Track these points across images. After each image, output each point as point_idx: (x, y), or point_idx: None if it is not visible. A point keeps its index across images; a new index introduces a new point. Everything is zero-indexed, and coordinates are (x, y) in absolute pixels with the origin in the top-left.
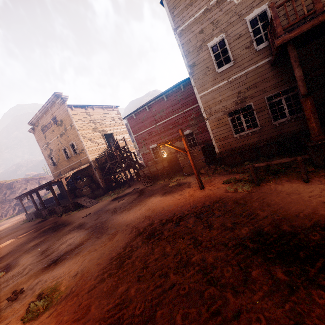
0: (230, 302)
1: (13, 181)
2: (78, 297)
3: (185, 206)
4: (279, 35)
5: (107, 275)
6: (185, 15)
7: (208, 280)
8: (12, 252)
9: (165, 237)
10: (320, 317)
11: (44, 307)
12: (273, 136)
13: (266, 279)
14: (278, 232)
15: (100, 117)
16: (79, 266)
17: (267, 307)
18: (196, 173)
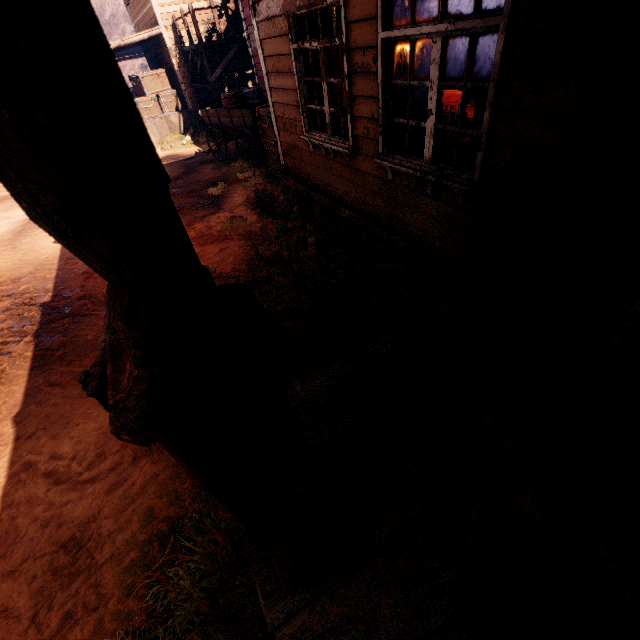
0: None
1: None
2: None
3: (79, 278)
4: None
5: None
6: None
7: None
8: None
9: None
10: None
11: None
12: (378, 209)
13: None
14: None
15: None
16: None
17: None
18: None
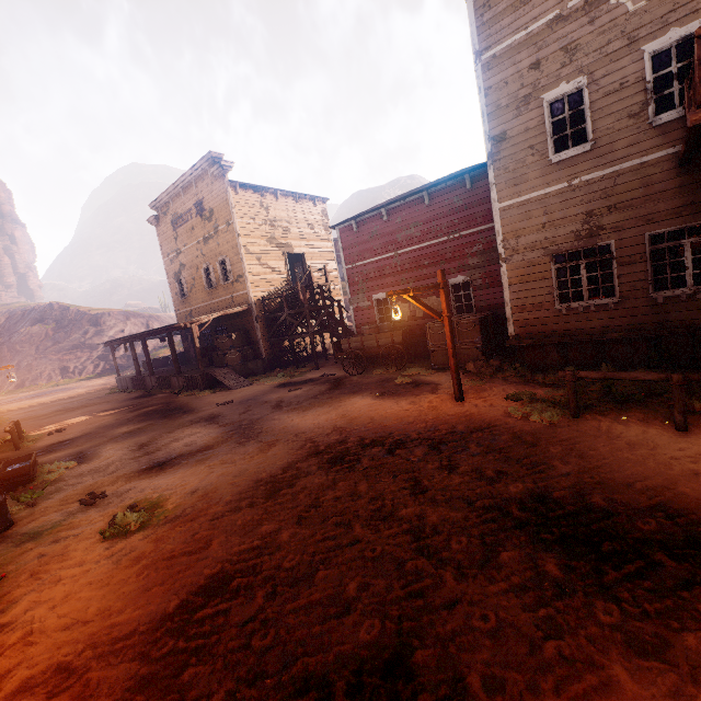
0: (446, 586)
1: (104, 311)
2: (193, 523)
3: (415, 424)
4: (700, 103)
5: (247, 504)
6: (506, 25)
7: (419, 548)
8: (89, 435)
9: (362, 468)
10: (592, 638)
11: (138, 524)
12: (645, 323)
13: (523, 568)
14: (578, 503)
15: (286, 215)
16: (201, 481)
17: (506, 606)
18: (453, 367)
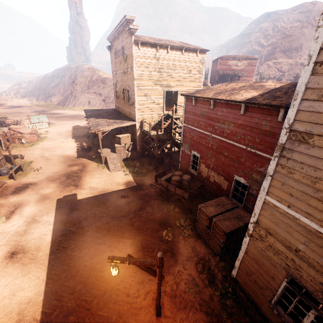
0: None
1: (107, 77)
2: None
3: None
4: None
5: None
6: None
7: None
8: (38, 184)
9: None
10: None
11: None
12: None
13: None
14: None
15: (172, 64)
16: None
17: None
18: (155, 303)
